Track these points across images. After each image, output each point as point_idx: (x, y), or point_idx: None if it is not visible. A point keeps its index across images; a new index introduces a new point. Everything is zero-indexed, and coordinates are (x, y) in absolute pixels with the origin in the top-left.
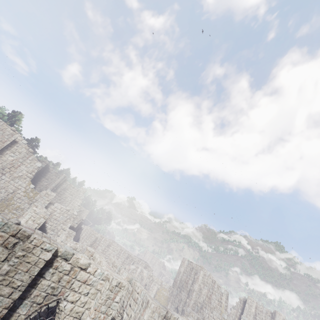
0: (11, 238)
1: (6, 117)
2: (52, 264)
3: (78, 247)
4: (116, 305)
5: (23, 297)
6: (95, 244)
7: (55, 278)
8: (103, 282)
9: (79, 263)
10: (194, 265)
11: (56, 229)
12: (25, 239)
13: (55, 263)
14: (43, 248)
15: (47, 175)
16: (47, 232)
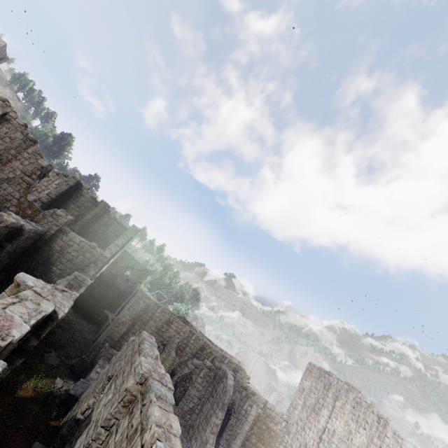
0: None
1: (51, 138)
2: None
3: None
4: None
5: None
6: (144, 317)
7: None
8: None
9: None
10: (332, 380)
11: None
12: None
13: None
14: None
15: (78, 200)
16: (54, 282)
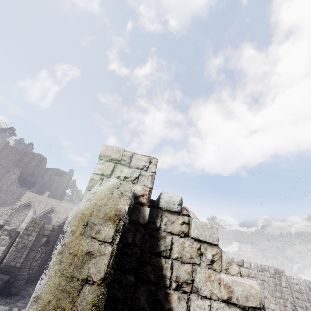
0: None
1: None
2: None
3: None
4: (286, 290)
5: None
6: None
7: None
8: (261, 273)
9: (235, 262)
10: None
11: None
12: None
13: None
14: None
15: None
16: None
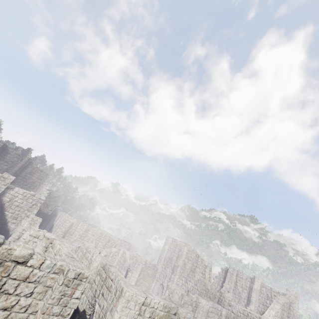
0: None
1: None
2: None
3: (41, 235)
4: (75, 302)
5: None
6: (71, 230)
7: None
8: (55, 275)
9: (12, 256)
10: (178, 242)
11: (20, 217)
12: None
13: None
14: None
15: (6, 157)
16: (8, 221)
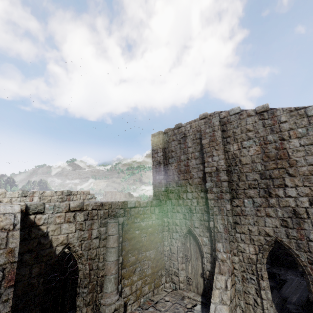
0: None
1: None
2: None
3: None
4: None
5: None
6: None
7: None
8: None
9: None
10: (184, 129)
11: None
12: None
13: None
14: None
15: None
16: None
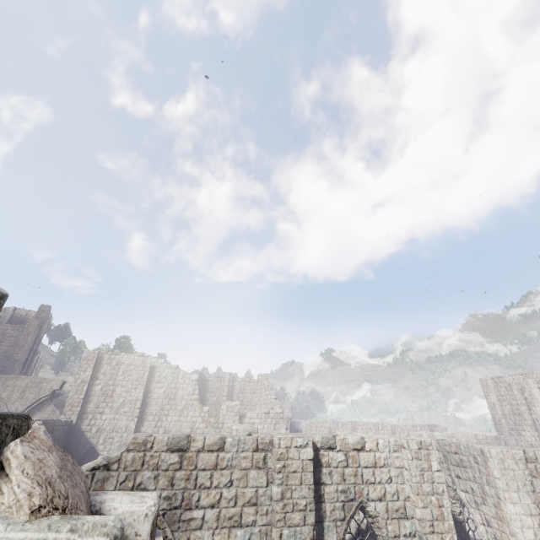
0: (256, 454)
1: None
2: (319, 462)
3: None
4: (440, 476)
5: (319, 520)
6: None
7: (336, 478)
8: (397, 454)
9: (349, 445)
10: (507, 379)
11: None
12: (270, 448)
13: (323, 459)
14: (296, 446)
15: (208, 387)
16: None
